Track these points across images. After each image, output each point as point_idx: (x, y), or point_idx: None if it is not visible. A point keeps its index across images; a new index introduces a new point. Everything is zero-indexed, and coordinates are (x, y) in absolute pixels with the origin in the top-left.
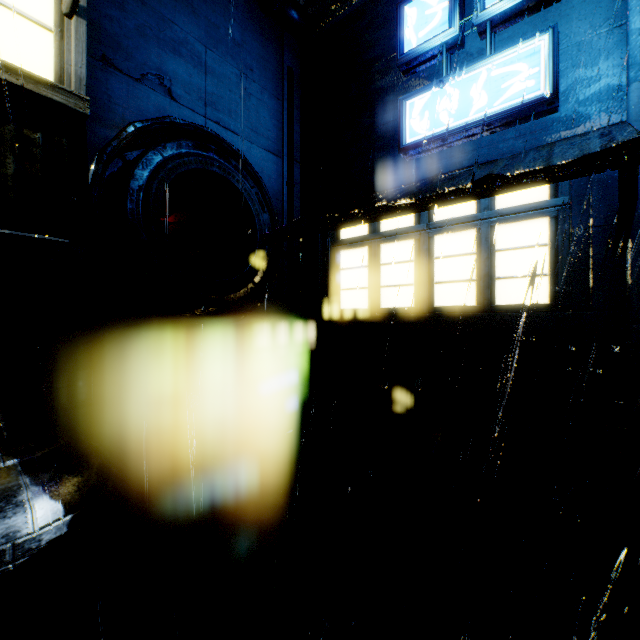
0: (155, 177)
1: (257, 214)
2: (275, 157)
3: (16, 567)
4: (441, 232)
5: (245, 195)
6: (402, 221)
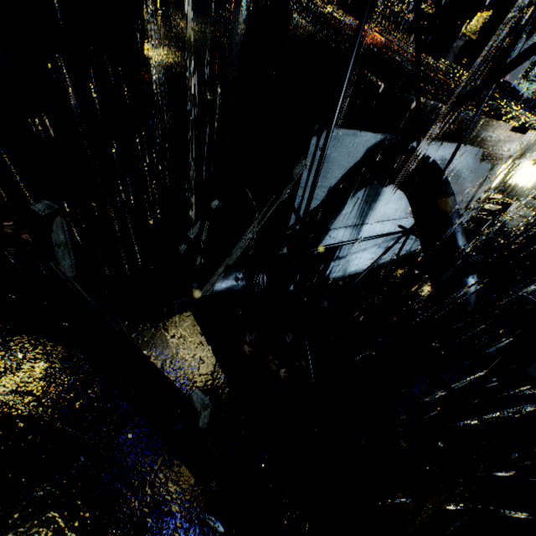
0: None
1: None
2: None
3: None
4: None
5: None
6: None
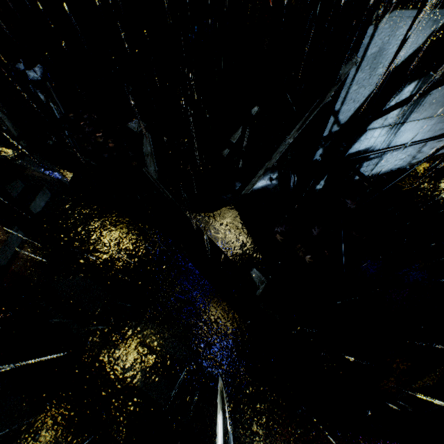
0: None
1: None
2: None
3: None
4: None
5: None
6: None
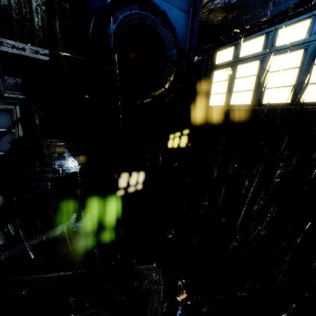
0: (118, 27)
1: (169, 49)
2: (184, 14)
3: (63, 176)
4: (278, 54)
5: (164, 37)
6: (254, 49)
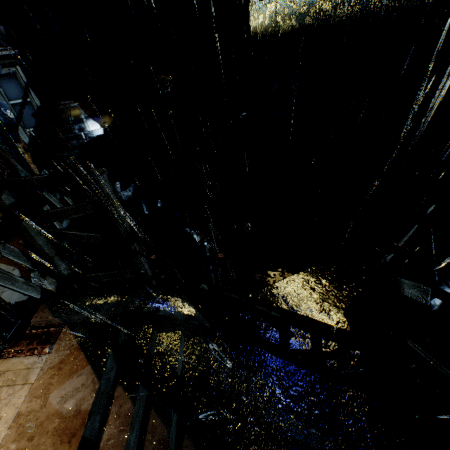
0: None
1: None
2: None
3: (89, 142)
4: None
5: None
6: None
